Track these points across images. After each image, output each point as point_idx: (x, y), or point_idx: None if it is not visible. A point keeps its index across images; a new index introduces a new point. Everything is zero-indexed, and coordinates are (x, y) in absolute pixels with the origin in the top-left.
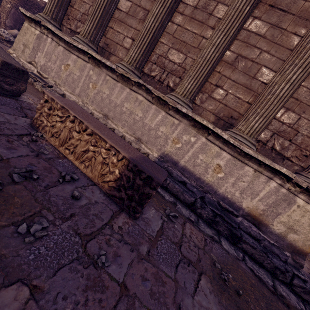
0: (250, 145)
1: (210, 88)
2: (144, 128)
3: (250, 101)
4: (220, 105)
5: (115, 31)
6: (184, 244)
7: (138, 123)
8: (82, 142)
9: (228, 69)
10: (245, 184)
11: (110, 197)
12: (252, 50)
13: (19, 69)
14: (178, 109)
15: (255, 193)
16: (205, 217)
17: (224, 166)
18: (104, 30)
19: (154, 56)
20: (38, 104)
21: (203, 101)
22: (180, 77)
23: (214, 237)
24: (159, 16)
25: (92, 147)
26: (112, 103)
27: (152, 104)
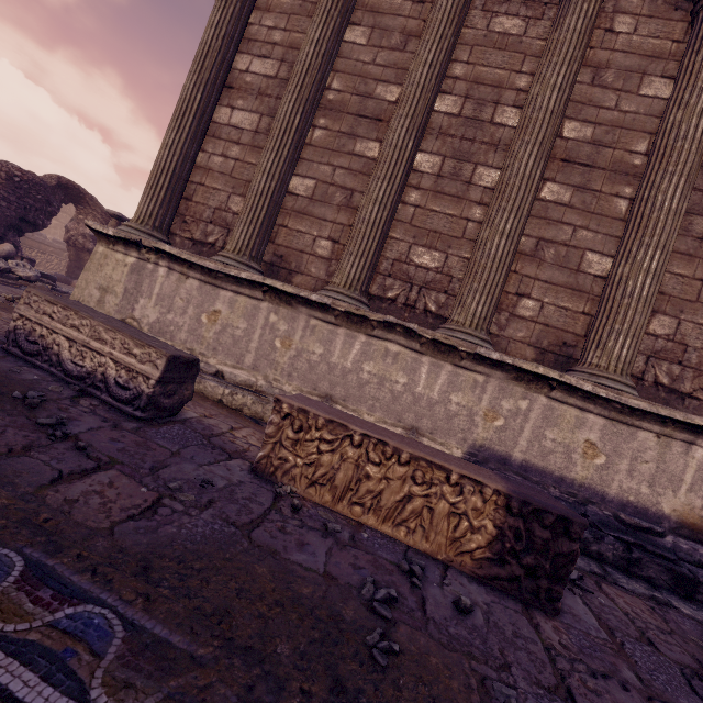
0: (631, 391)
1: (508, 301)
2: (417, 404)
3: (587, 311)
4: (537, 327)
5: (292, 231)
6: (650, 635)
7: (403, 397)
8: (394, 482)
9: (529, 265)
10: (652, 466)
11: (486, 584)
12: (559, 229)
13: (188, 359)
14: (482, 356)
15: (677, 479)
16: (611, 558)
17: (600, 441)
18: (271, 233)
19: (384, 264)
20: (269, 425)
21: (503, 327)
22: (446, 291)
23: (656, 596)
24: (387, 201)
25: (418, 488)
26: (335, 370)
27: (421, 355)
